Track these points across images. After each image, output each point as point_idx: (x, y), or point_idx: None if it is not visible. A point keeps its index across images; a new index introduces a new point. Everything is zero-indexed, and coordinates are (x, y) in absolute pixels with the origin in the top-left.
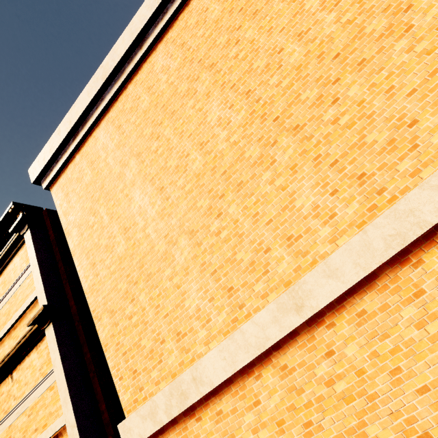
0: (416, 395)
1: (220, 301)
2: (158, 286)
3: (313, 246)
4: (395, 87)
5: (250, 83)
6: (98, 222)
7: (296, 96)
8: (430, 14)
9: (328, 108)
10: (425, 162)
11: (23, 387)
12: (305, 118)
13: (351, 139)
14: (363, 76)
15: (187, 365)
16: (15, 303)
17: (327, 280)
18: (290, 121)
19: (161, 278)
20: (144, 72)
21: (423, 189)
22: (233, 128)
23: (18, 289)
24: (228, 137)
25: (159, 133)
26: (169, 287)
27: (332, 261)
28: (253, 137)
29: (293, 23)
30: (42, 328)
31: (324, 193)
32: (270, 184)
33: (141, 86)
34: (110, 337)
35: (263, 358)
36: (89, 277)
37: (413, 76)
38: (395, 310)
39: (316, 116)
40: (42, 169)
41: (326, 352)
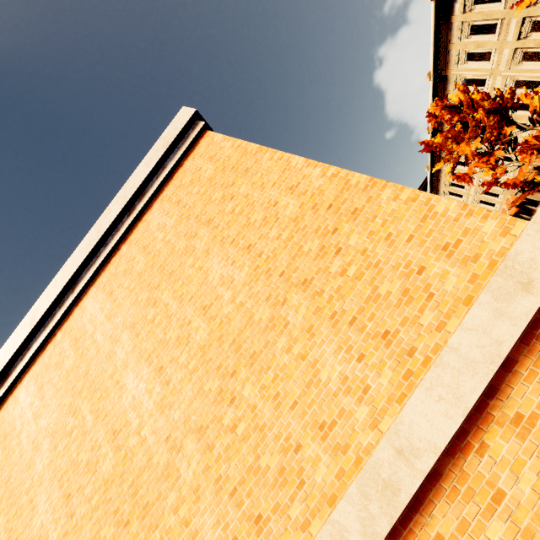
0: None
1: None
2: None
3: None
4: (280, 394)
5: (163, 358)
6: None
7: (201, 385)
8: (301, 312)
9: (227, 408)
10: (312, 509)
11: None
12: (208, 417)
13: (247, 458)
14: (254, 373)
15: None
16: None
17: None
18: (195, 418)
19: None
20: (74, 319)
21: None
22: (144, 415)
23: None
24: (139, 428)
25: (77, 407)
26: None
27: None
28: (162, 434)
29: (199, 293)
30: None
31: (225, 539)
32: (175, 513)
33: (69, 336)
34: None
35: None
36: None
37: (293, 383)
38: None
39: (217, 417)
40: None
41: None
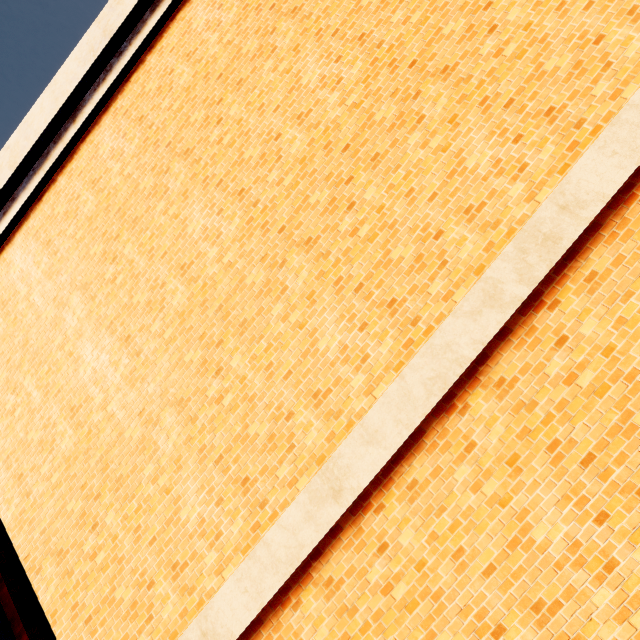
0: (483, 579)
1: (233, 502)
2: (135, 495)
3: (346, 402)
4: (415, 189)
5: (243, 180)
6: (23, 403)
7: (304, 199)
8: (440, 103)
9: (344, 215)
10: (456, 282)
11: None
12: (318, 228)
13: (375, 255)
14: (378, 175)
15: (192, 613)
16: None
17: (367, 449)
18: (300, 232)
19: (140, 482)
20: (82, 158)
21: (457, 317)
22: (225, 243)
23: None
24: (220, 256)
25: (116, 252)
26: (153, 493)
27: (370, 421)
28: (254, 256)
29: (289, 101)
30: None
31: (352, 328)
32: (284, 321)
33: (80, 179)
34: (60, 597)
35: (300, 576)
36: (14, 500)
37: (431, 177)
38: (449, 473)
39: (331, 226)
40: None
41: (378, 547)
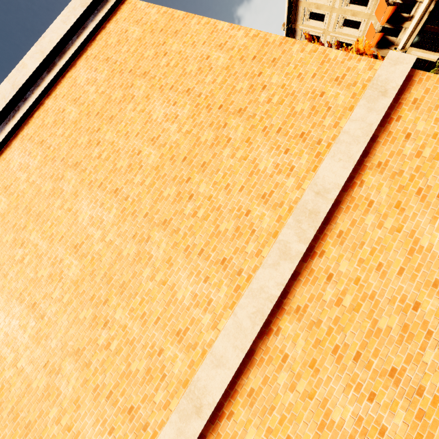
0: None
1: (122, 429)
2: (42, 437)
3: (199, 336)
4: (230, 184)
5: (117, 182)
6: None
7: (159, 193)
8: (239, 130)
9: (186, 203)
10: (262, 243)
11: None
12: (170, 212)
13: (209, 229)
14: (206, 175)
15: None
16: None
17: (216, 371)
18: (158, 216)
19: (46, 425)
20: None
21: (265, 268)
22: (106, 227)
23: None
24: (103, 236)
25: (24, 239)
26: (57, 433)
27: (217, 350)
28: (128, 235)
29: (145, 130)
30: None
31: (199, 281)
32: (151, 280)
33: None
34: None
35: None
36: None
37: (239, 176)
38: (273, 379)
39: (179, 211)
40: None
41: None
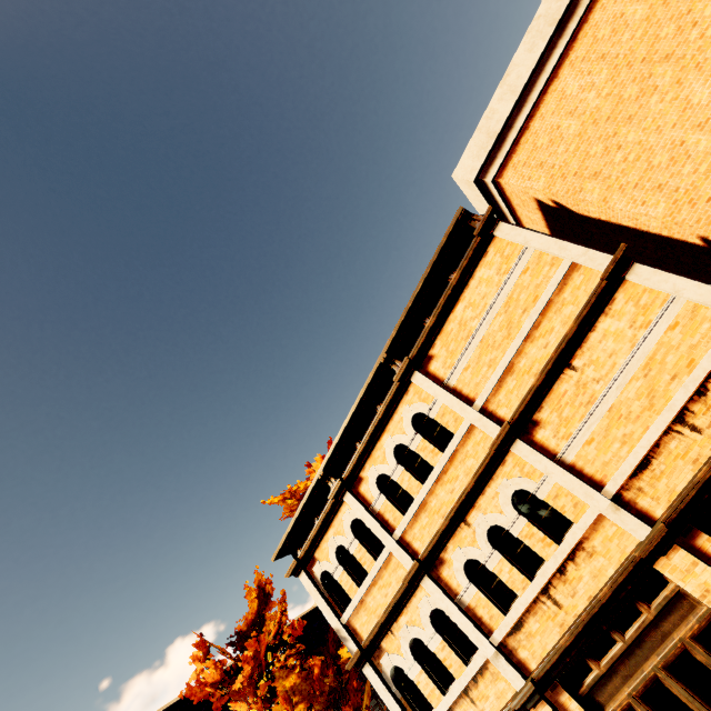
0: None
1: None
2: None
3: None
4: None
5: None
6: (635, 150)
7: None
8: None
9: None
10: None
11: (607, 360)
12: None
13: None
14: None
15: None
16: (516, 307)
17: None
18: None
19: None
20: None
21: None
22: None
23: (511, 291)
24: None
25: (694, 20)
26: None
27: None
28: None
29: None
30: (621, 275)
31: None
32: None
33: (617, 5)
34: None
35: None
36: (661, 201)
37: None
38: None
39: None
40: (484, 159)
41: None
